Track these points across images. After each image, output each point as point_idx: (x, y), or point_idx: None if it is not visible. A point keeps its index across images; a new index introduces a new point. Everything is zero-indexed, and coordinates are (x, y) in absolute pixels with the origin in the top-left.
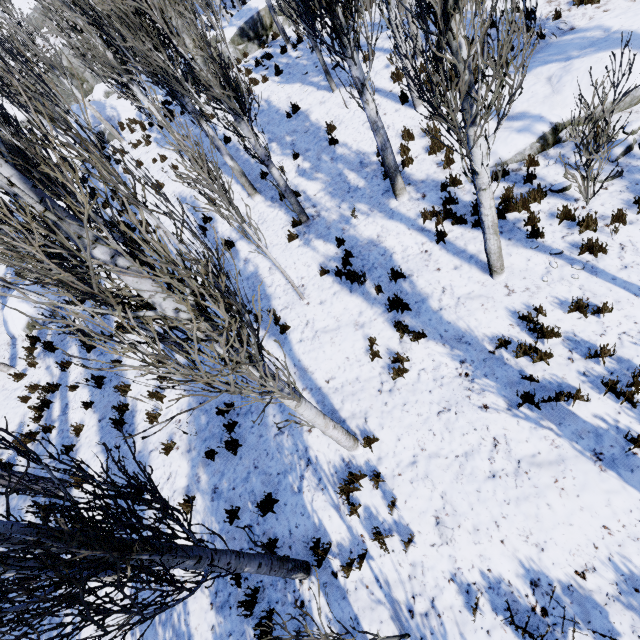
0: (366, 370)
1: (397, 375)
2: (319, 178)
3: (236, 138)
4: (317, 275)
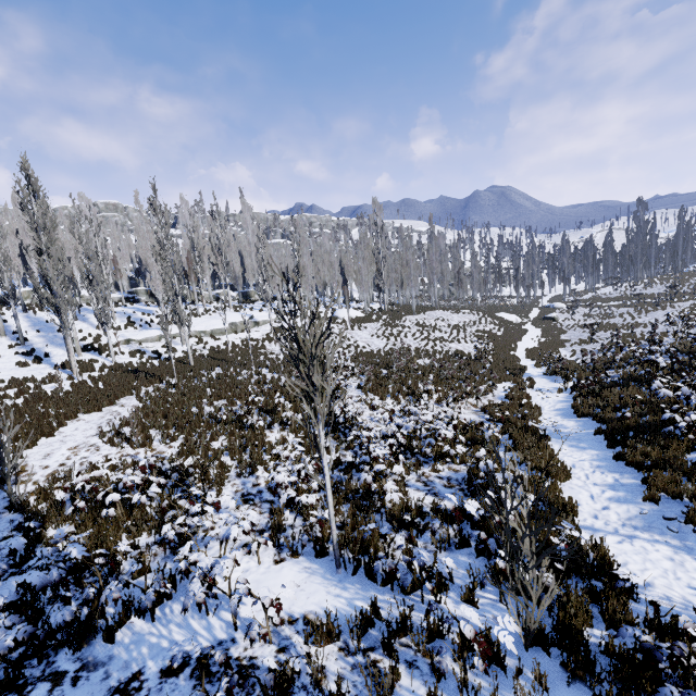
0: (11, 367)
1: (22, 366)
2: (43, 338)
3: (12, 322)
4: (14, 355)
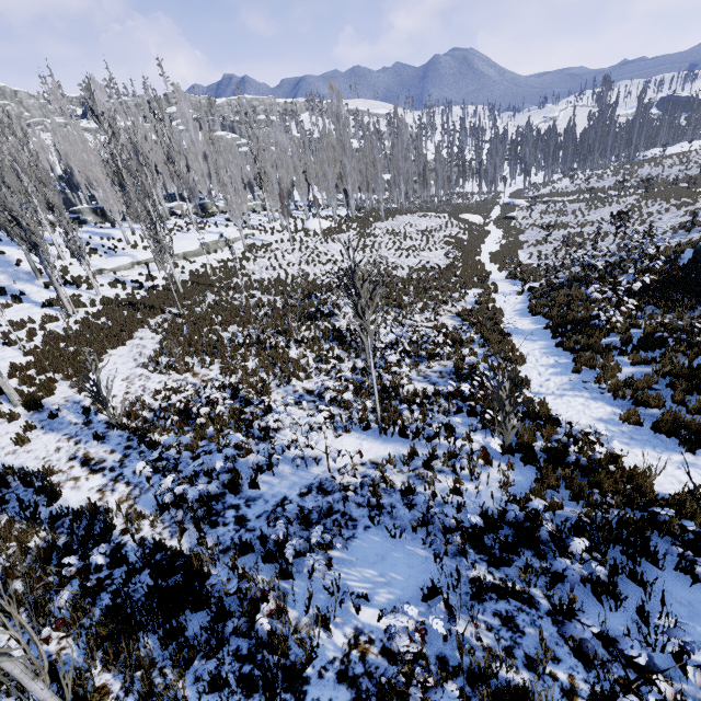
0: None
1: (6, 308)
2: (4, 275)
3: None
4: None
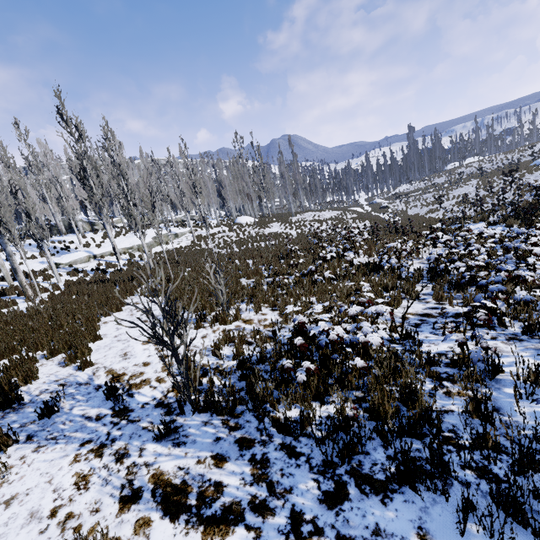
0: None
1: None
2: None
3: None
4: None
